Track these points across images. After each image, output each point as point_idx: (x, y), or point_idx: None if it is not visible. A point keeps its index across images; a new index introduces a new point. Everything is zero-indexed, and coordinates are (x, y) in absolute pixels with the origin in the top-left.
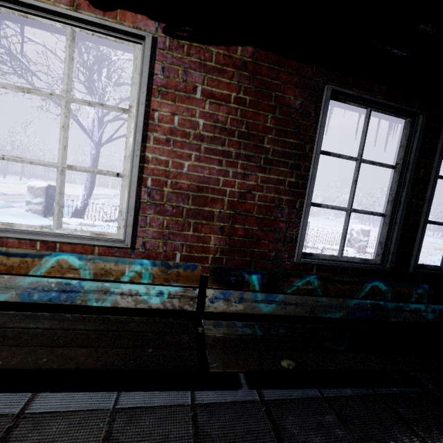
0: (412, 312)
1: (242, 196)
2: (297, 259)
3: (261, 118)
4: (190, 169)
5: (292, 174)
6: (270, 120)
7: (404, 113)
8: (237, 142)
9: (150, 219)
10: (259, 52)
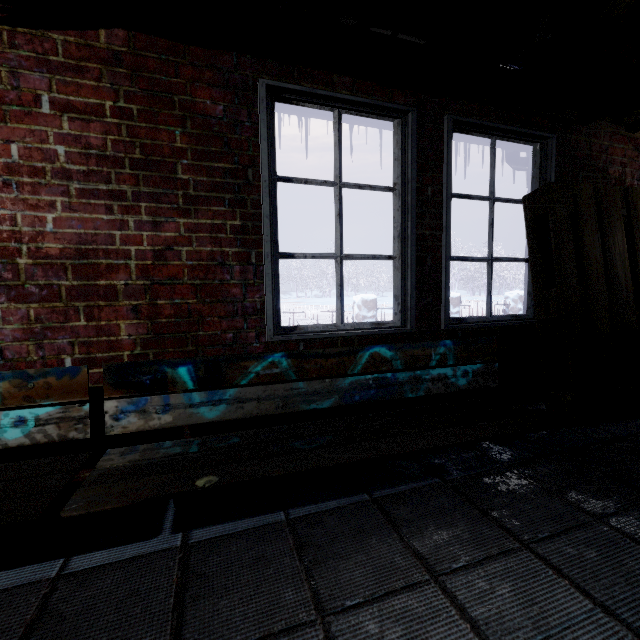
0: (435, 381)
1: (159, 256)
2: (269, 336)
3: (165, 135)
4: (57, 225)
5: (234, 215)
6: (181, 137)
7: (387, 112)
8: (131, 176)
9: (3, 311)
10: (137, 37)
